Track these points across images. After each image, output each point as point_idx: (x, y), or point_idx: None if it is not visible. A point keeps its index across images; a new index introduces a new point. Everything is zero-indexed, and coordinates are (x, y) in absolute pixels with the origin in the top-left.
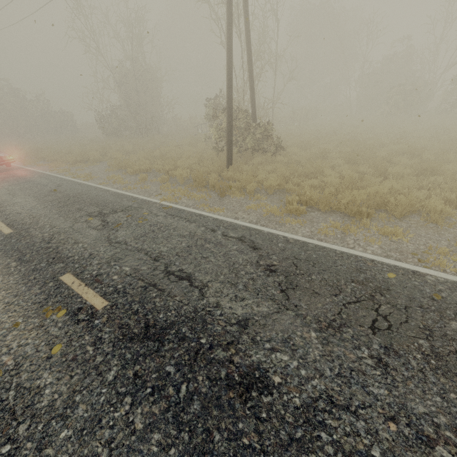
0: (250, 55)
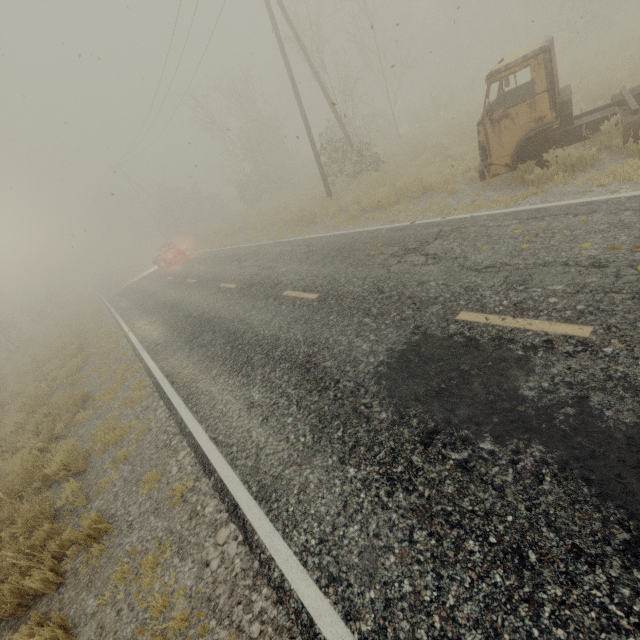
0: (324, 92)
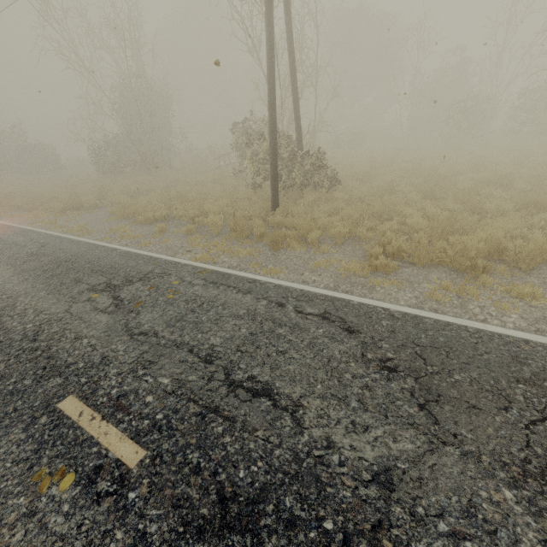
0: (293, 64)
